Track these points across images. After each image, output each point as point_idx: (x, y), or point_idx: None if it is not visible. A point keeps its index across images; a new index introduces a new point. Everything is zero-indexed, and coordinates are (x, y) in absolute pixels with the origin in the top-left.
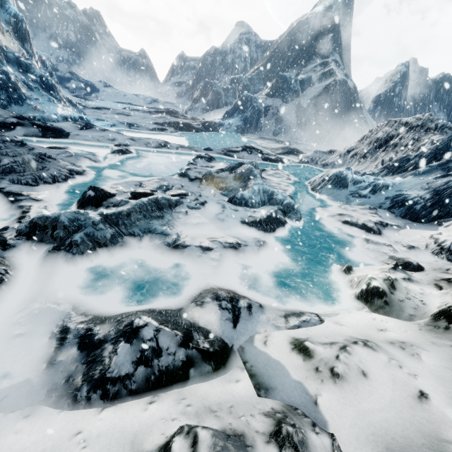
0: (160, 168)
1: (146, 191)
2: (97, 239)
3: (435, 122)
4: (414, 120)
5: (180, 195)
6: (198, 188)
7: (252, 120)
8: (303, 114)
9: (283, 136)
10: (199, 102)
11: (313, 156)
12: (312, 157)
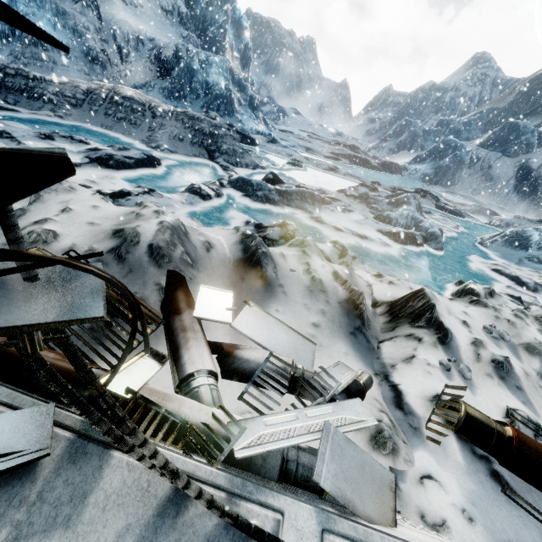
0: (323, 185)
1: (307, 187)
2: (269, 198)
3: None
4: None
5: (332, 199)
6: (350, 202)
7: (447, 170)
8: (528, 176)
9: (485, 198)
10: (388, 141)
11: (511, 221)
12: (508, 221)
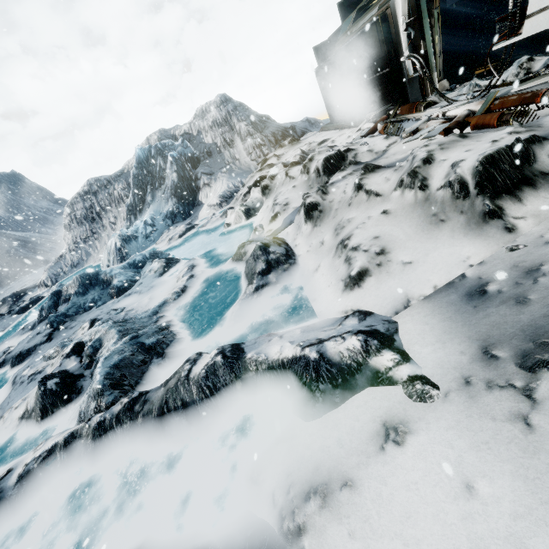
0: None
1: (71, 345)
2: (159, 331)
3: (103, 179)
4: (88, 187)
5: (95, 322)
6: (77, 326)
7: None
8: None
9: None
10: None
11: (53, 272)
12: (53, 274)
